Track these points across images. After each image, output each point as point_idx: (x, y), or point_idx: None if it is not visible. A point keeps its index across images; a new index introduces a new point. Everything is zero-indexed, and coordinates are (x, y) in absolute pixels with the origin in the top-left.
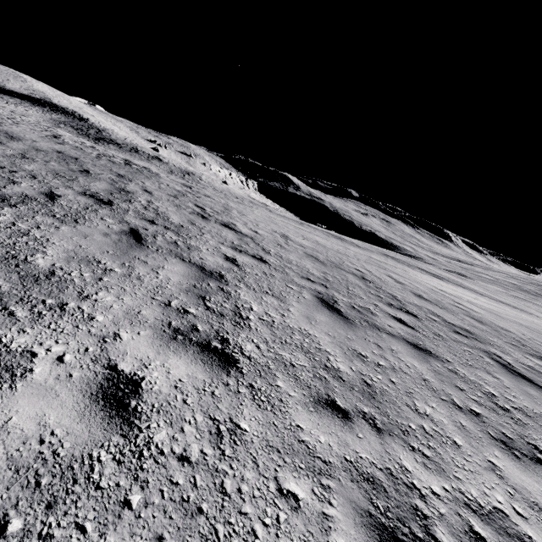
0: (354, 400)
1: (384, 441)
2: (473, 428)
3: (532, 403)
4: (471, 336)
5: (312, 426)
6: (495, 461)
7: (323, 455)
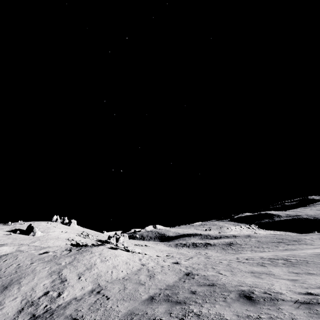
0: None
1: None
2: None
3: None
4: None
5: None
6: None
7: None
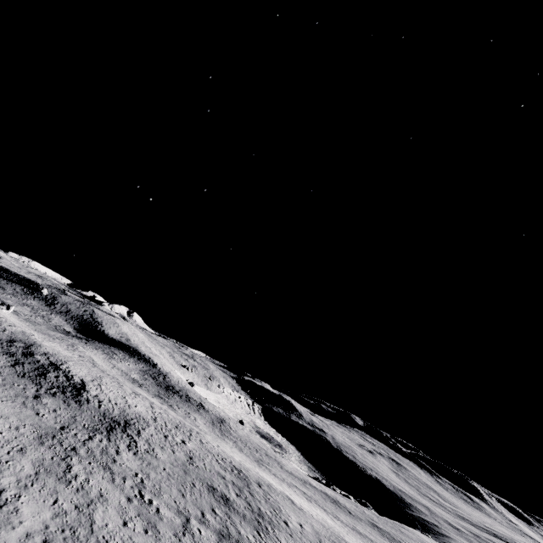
0: None
1: None
2: None
3: None
4: None
5: None
6: None
7: None
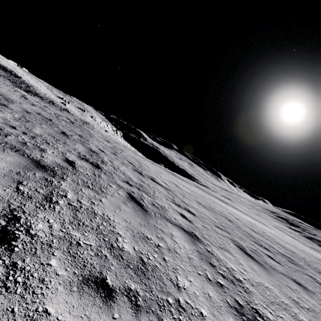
0: None
1: None
2: None
3: None
4: (295, 263)
5: None
6: None
7: None
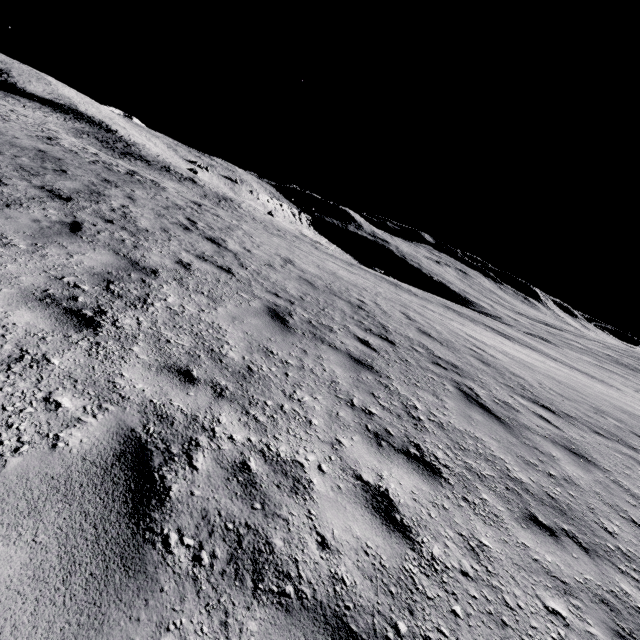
0: (216, 375)
1: (216, 402)
2: (350, 419)
3: (463, 423)
4: (453, 369)
5: (139, 377)
6: (345, 441)
7: (126, 393)
